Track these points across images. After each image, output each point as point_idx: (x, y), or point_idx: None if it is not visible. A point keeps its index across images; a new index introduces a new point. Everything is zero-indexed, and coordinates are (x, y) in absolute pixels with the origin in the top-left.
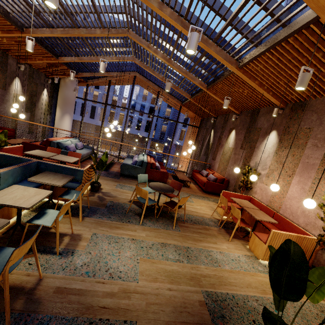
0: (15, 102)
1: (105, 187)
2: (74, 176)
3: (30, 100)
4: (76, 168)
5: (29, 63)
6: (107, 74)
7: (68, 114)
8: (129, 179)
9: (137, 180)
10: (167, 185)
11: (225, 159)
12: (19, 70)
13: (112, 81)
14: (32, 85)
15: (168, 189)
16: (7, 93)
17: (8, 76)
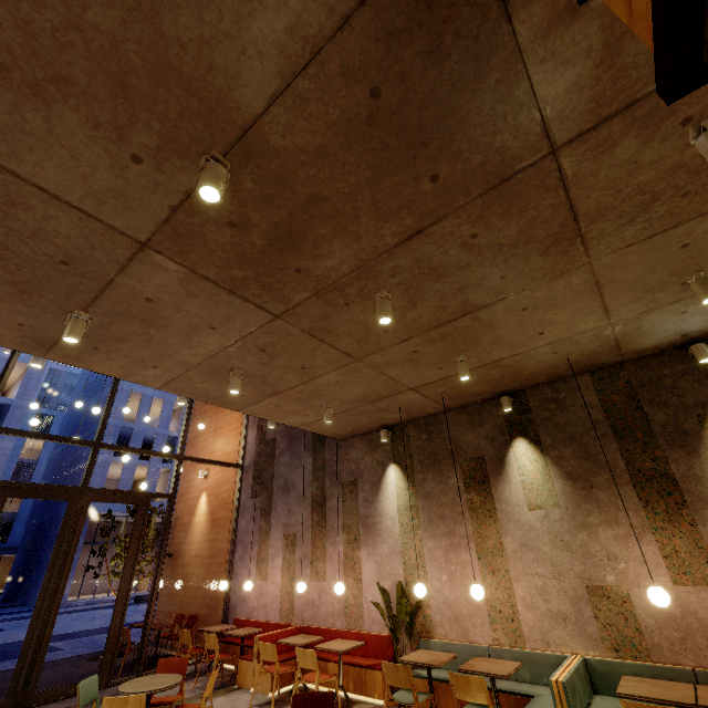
0: None
1: None
2: None
3: None
4: None
5: None
6: None
7: None
8: None
9: None
10: None
11: None
12: None
13: None
14: None
15: None
16: None
17: None
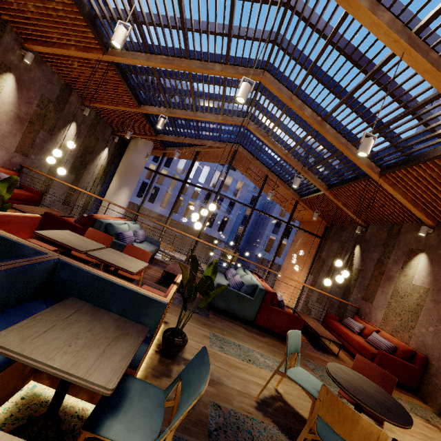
0: (59, 148)
1: (188, 341)
2: (148, 329)
3: (81, 158)
4: (149, 295)
5: (97, 109)
6: (199, 142)
7: (128, 187)
8: (227, 321)
9: (286, 347)
10: (366, 379)
11: (405, 307)
12: (80, 114)
13: (199, 154)
14: (91, 139)
15: (388, 400)
16: (53, 140)
17: (62, 118)
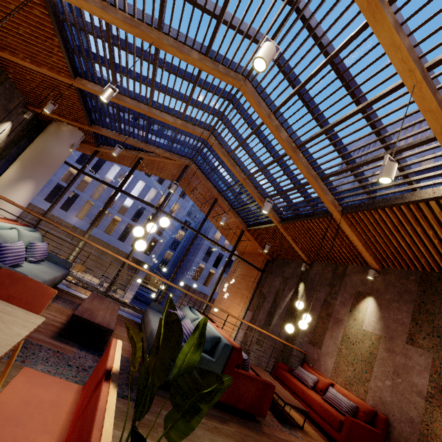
0: None
1: None
2: None
3: None
4: None
5: (5, 62)
6: (145, 146)
7: (34, 181)
8: None
9: None
10: None
11: (358, 355)
12: None
13: (141, 162)
14: None
15: None
16: None
17: None
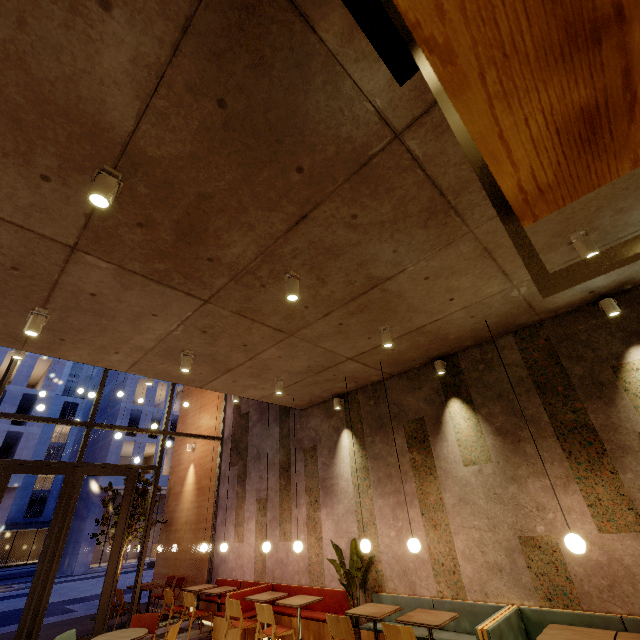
0: None
1: None
2: None
3: None
4: None
5: None
6: None
7: None
8: None
9: None
10: None
11: None
12: None
13: None
14: None
15: None
16: None
17: None
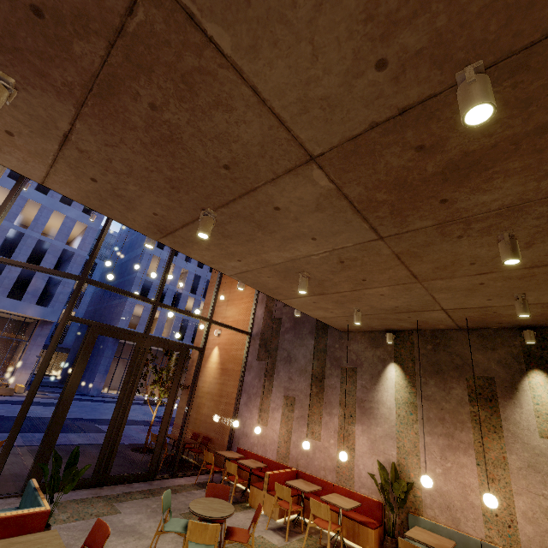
0: None
1: None
2: None
3: None
4: None
5: None
6: None
7: None
8: None
9: None
10: None
11: None
12: None
13: None
14: None
15: None
16: None
17: None
